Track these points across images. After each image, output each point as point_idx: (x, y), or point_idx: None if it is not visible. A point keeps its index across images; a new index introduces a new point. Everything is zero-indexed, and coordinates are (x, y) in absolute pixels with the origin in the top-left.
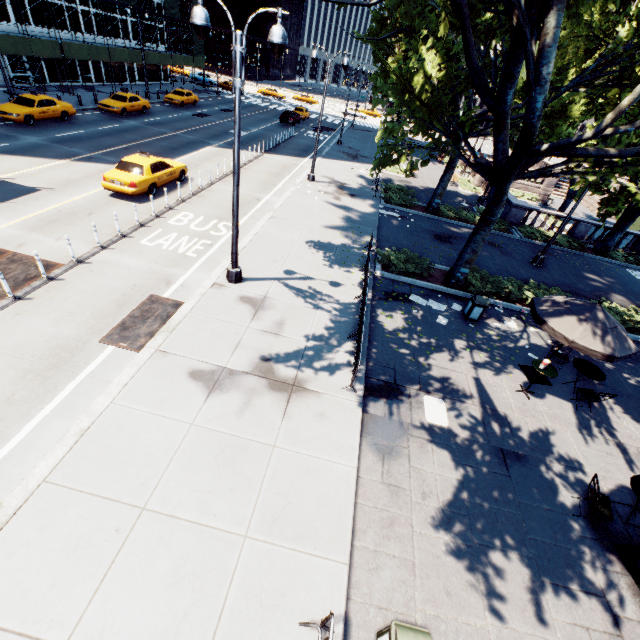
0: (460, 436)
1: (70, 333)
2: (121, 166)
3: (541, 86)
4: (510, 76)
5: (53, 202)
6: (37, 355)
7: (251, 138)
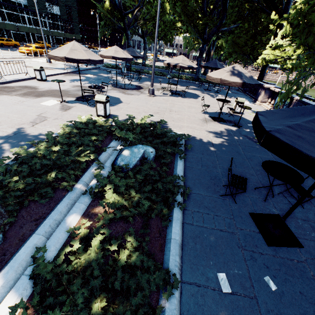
0: (91, 77)
1: None
2: (25, 46)
3: None
4: None
5: (3, 54)
6: None
7: None
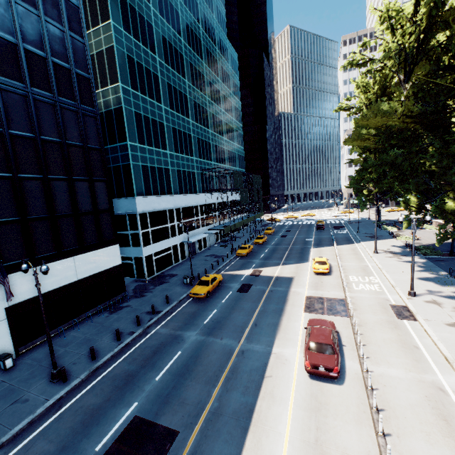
0: None
1: (384, 317)
2: (316, 263)
3: None
4: None
5: (304, 280)
6: (385, 324)
7: (318, 240)
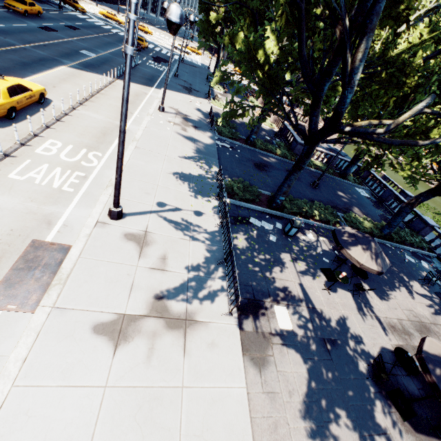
0: (301, 335)
1: None
2: None
3: (352, 88)
4: (329, 73)
5: None
6: None
7: (101, 61)
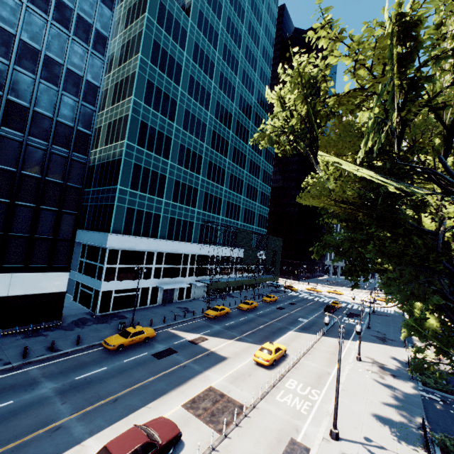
0: None
1: (261, 453)
2: (261, 349)
3: None
4: None
5: (234, 366)
6: None
7: (311, 324)
